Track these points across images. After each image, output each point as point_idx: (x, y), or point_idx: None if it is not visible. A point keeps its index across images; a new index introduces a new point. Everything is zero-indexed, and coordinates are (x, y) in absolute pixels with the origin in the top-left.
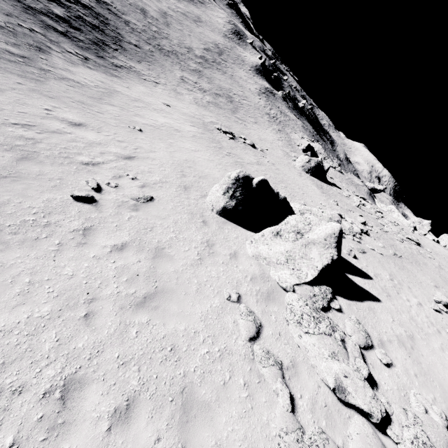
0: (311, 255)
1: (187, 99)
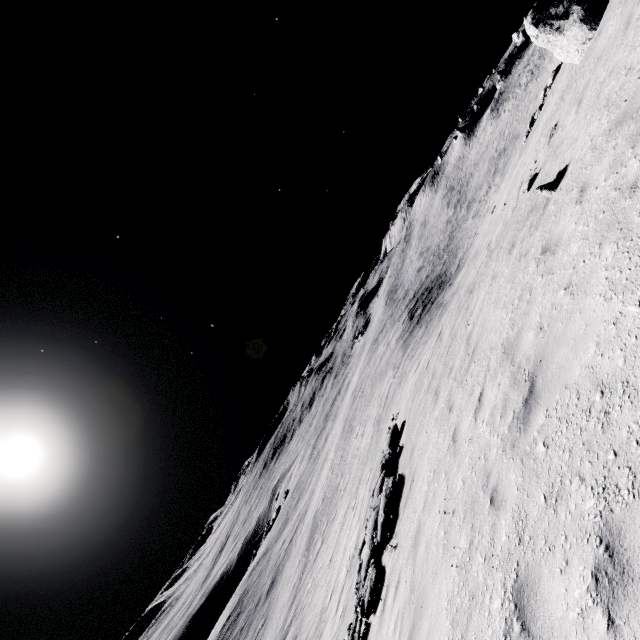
0: None
1: (493, 199)
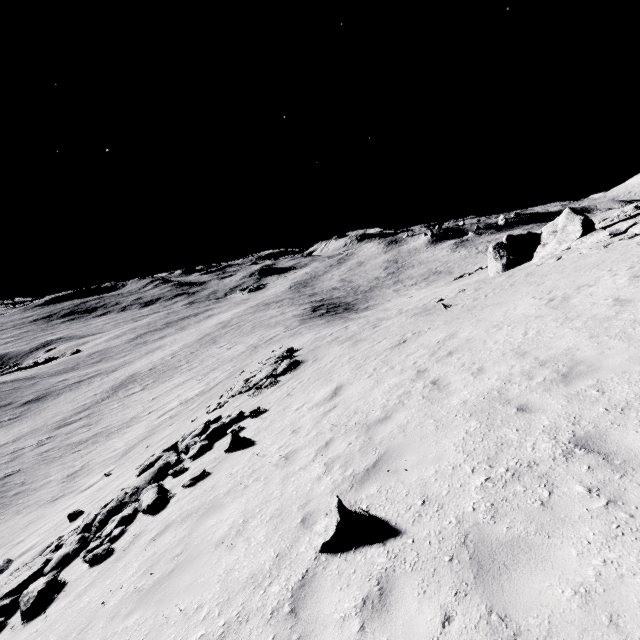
0: (570, 230)
1: (413, 292)
